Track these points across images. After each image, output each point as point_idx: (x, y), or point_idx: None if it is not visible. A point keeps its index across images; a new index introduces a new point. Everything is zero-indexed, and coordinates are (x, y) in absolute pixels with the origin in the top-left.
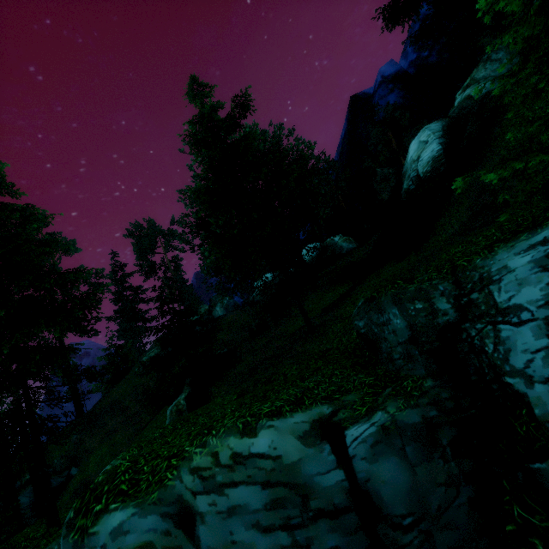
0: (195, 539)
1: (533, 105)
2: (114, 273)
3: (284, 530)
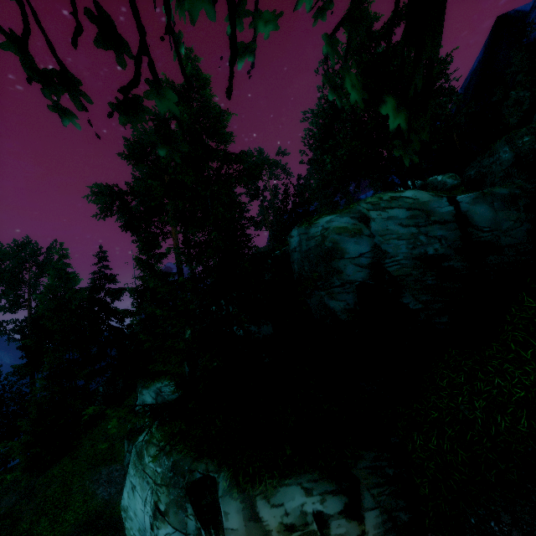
0: (367, 227)
1: None
2: None
3: (415, 227)
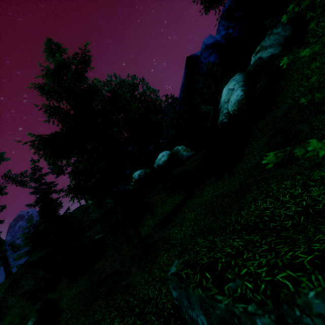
0: None
1: (311, 65)
2: (33, 174)
3: None
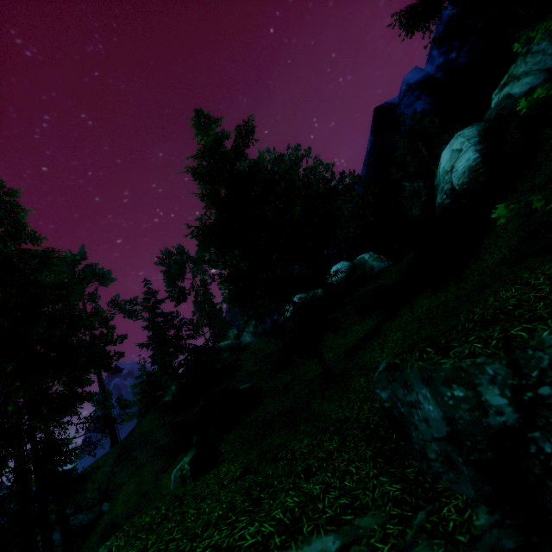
0: None
1: None
2: (146, 300)
3: None
